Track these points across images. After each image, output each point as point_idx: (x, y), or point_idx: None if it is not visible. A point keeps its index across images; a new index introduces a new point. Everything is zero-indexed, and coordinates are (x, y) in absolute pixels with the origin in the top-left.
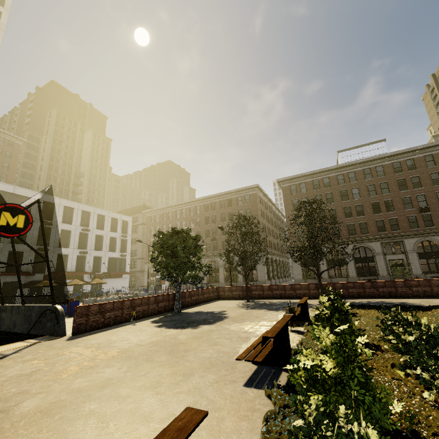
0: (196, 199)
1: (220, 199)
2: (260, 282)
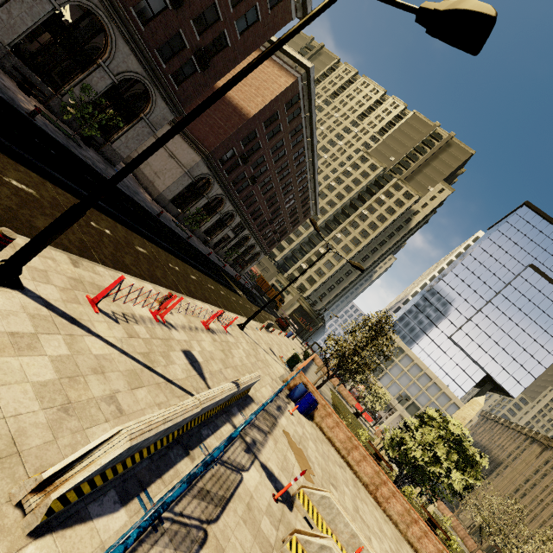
0: None
1: None
2: (113, 153)
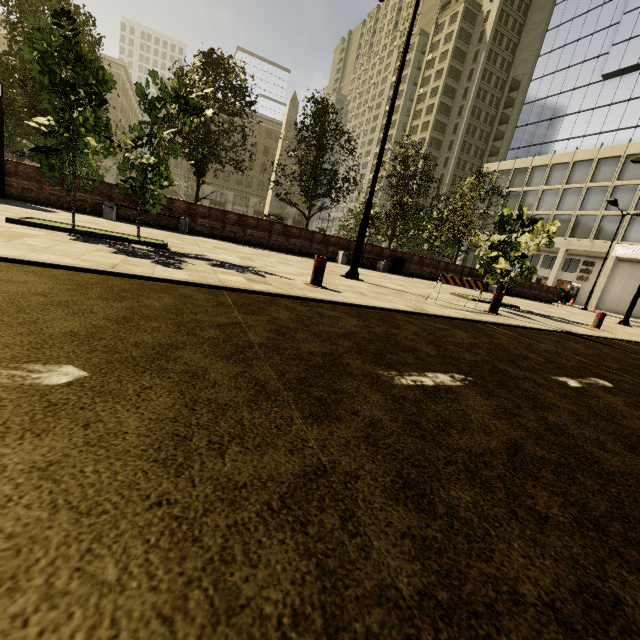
0: None
1: None
2: None
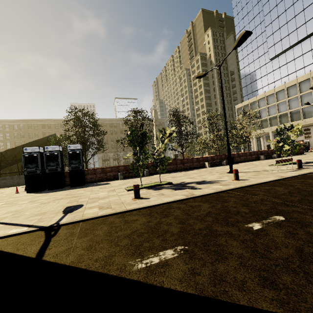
0: (35, 120)
1: (55, 123)
2: None
